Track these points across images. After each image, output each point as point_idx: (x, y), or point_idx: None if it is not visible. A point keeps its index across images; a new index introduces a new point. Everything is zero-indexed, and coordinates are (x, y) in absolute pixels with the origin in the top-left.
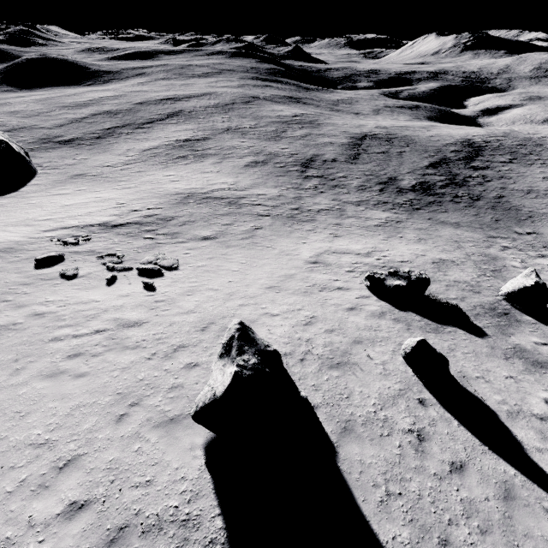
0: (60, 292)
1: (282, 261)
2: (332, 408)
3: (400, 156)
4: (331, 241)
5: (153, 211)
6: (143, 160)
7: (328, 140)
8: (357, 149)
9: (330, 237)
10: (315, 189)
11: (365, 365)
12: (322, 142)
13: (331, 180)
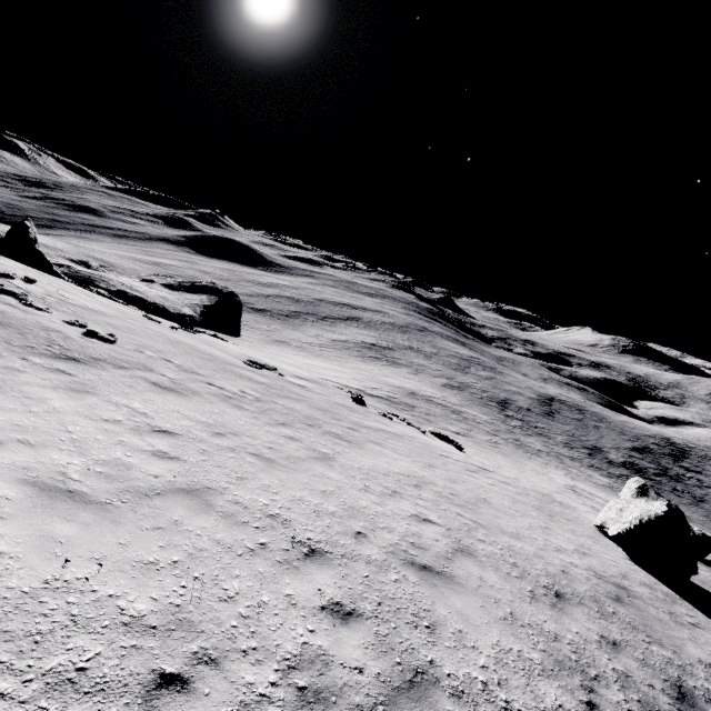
0: (399, 426)
1: (544, 477)
2: (707, 586)
3: (597, 429)
4: (572, 480)
5: (392, 394)
6: (337, 348)
7: (515, 390)
8: (549, 407)
9: (568, 476)
10: (522, 430)
11: (704, 576)
12: (510, 389)
13: (534, 427)
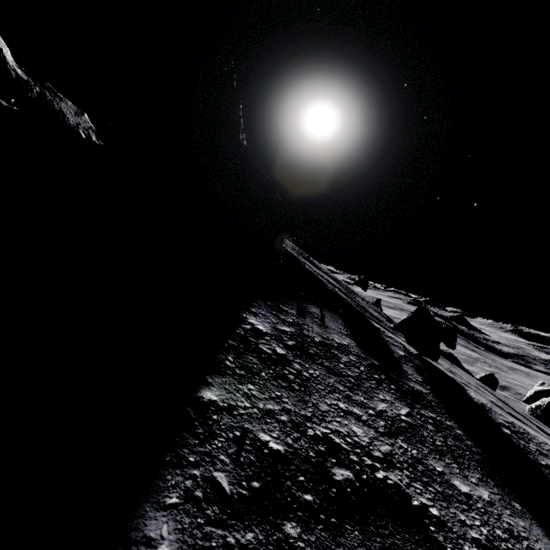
0: None
1: None
2: None
3: None
4: None
5: None
6: None
7: (518, 383)
8: None
9: None
10: None
11: None
12: (512, 382)
13: None
